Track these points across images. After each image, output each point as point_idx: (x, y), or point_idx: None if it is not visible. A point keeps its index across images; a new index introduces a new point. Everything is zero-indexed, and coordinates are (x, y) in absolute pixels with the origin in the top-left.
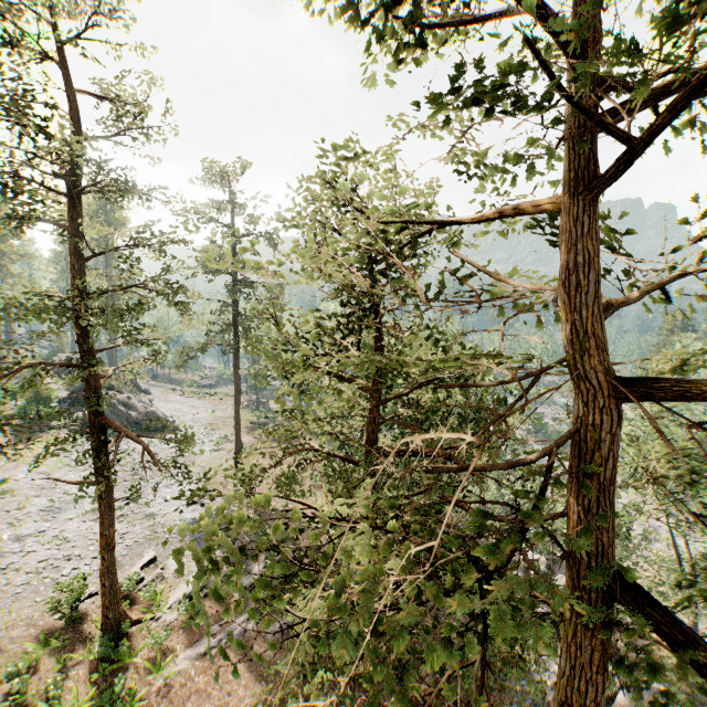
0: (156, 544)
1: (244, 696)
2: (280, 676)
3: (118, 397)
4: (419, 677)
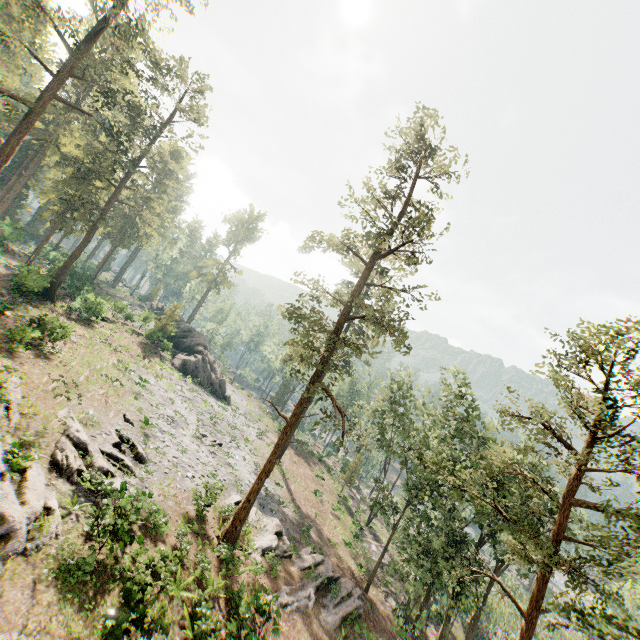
0: (237, 490)
1: None
2: None
3: (210, 357)
4: None
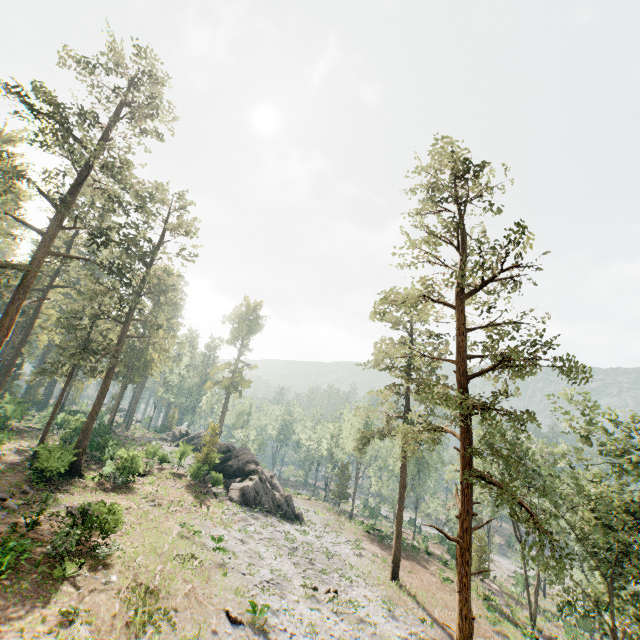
0: None
1: None
2: None
3: (266, 473)
4: None
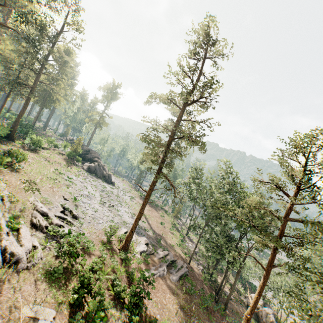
0: (124, 226)
1: (170, 297)
2: (179, 296)
3: (101, 163)
4: (224, 322)
